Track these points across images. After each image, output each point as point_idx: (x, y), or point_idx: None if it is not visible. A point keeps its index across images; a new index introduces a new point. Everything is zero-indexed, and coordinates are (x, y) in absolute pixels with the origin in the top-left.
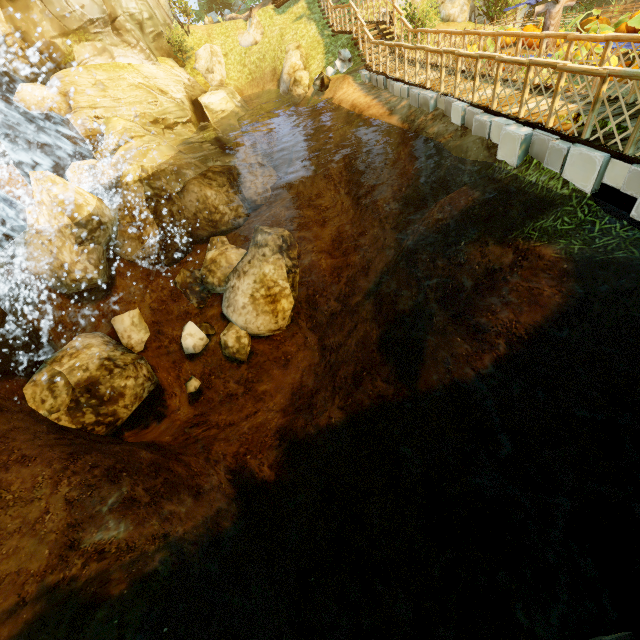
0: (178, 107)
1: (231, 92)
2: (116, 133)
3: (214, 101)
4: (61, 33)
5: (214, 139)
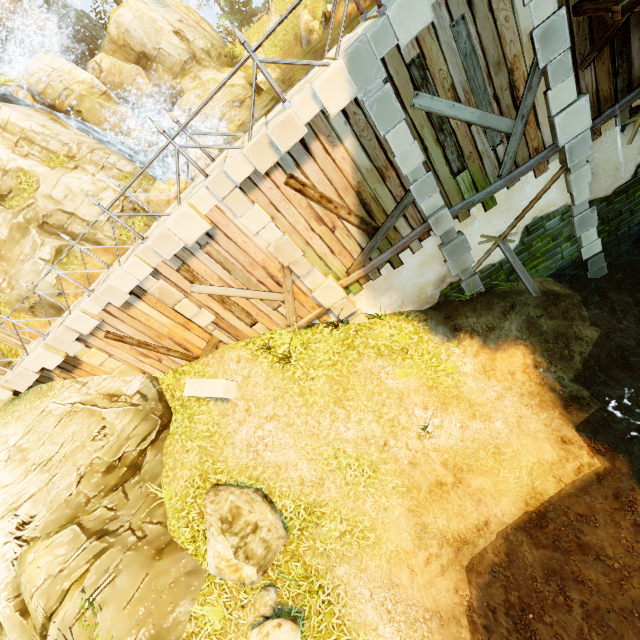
0: (243, 89)
1: (272, 68)
2: (217, 115)
3: (263, 77)
4: (173, 78)
5: (270, 98)
